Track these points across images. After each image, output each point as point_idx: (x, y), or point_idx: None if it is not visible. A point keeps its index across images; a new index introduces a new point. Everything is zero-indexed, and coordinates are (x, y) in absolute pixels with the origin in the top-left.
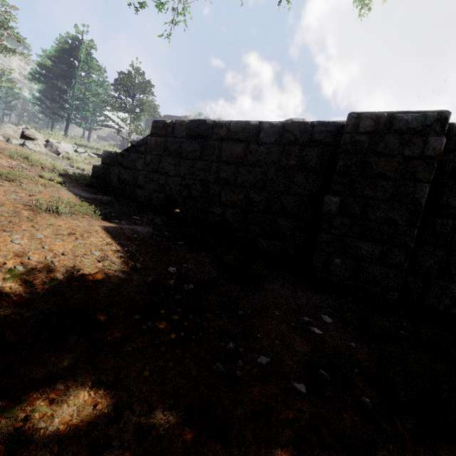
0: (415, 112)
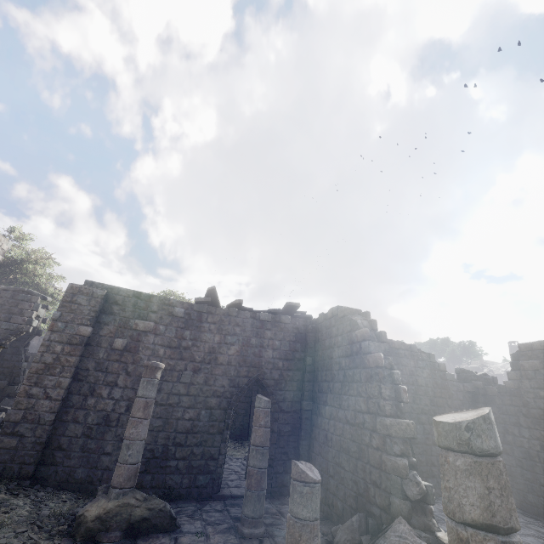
0: None
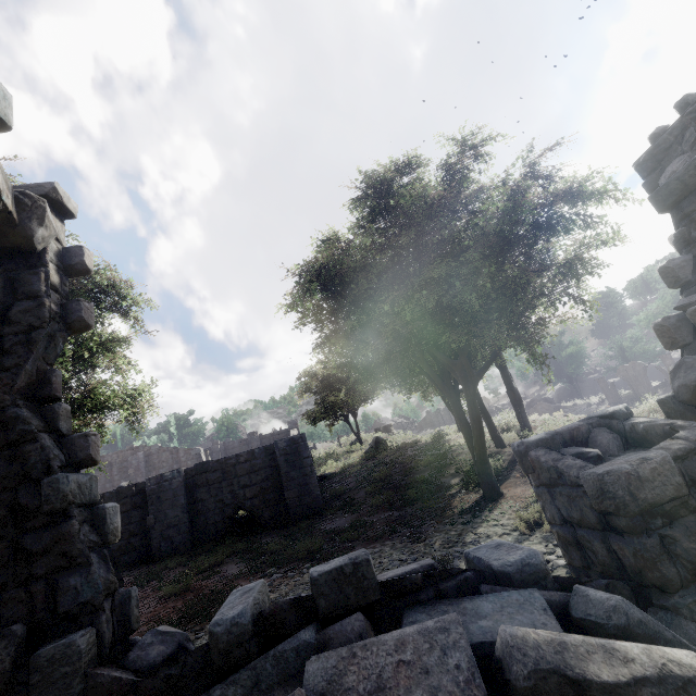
0: (169, 472)
